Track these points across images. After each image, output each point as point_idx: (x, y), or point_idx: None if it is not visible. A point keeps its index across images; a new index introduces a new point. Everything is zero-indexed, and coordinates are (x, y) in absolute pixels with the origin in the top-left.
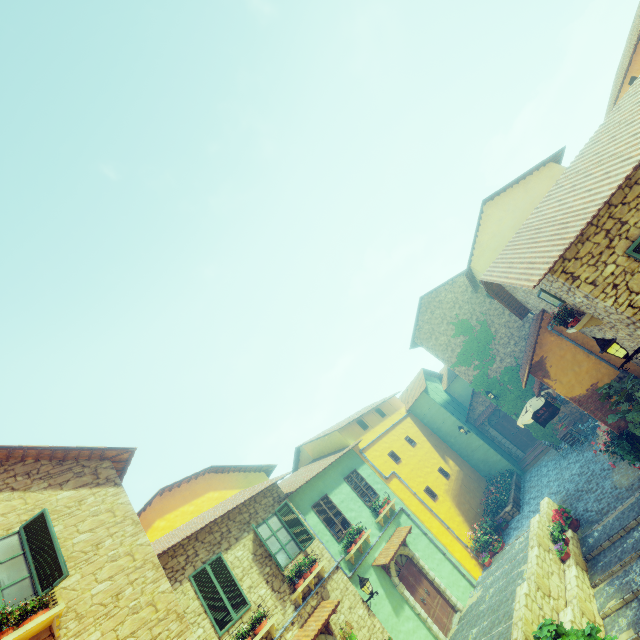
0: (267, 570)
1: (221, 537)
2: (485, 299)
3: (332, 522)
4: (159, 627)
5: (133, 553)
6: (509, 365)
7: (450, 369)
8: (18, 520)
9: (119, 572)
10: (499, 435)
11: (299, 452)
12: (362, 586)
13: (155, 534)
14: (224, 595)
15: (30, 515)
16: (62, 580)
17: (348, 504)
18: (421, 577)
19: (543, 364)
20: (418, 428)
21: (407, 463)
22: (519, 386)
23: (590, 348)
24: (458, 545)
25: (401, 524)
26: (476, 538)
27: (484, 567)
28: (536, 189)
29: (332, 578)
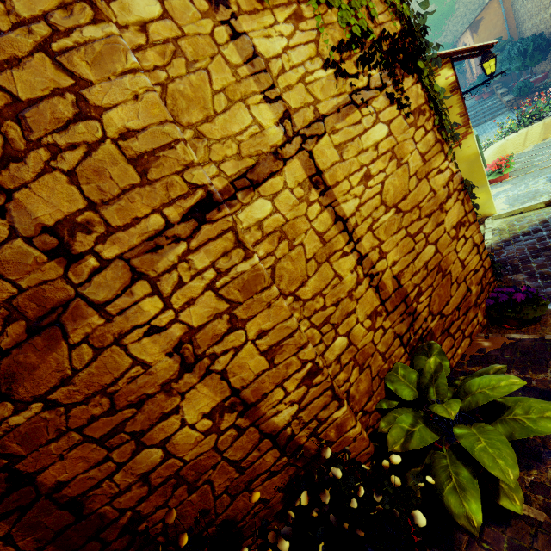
0: None
1: None
2: None
3: None
4: None
5: None
6: (447, 42)
7: None
8: None
9: None
10: None
11: None
12: None
13: None
14: None
15: None
16: None
17: None
18: None
19: (480, 23)
20: None
21: None
22: None
23: (507, 19)
24: None
25: None
26: None
27: None
28: None
29: None
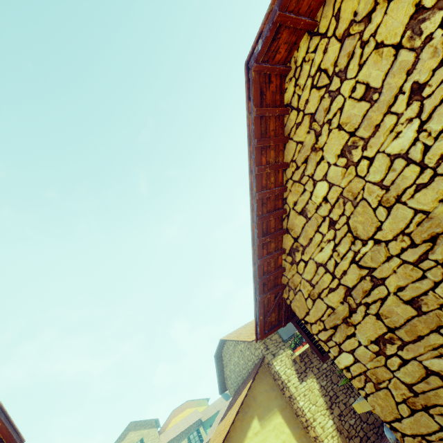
0: None
1: (180, 438)
2: None
3: None
4: None
5: None
6: None
7: None
8: (139, 437)
9: None
10: None
11: None
12: None
13: (172, 423)
14: None
15: (141, 436)
16: None
17: None
18: None
19: None
20: None
21: None
22: None
23: None
24: None
25: None
26: None
27: None
28: None
29: None
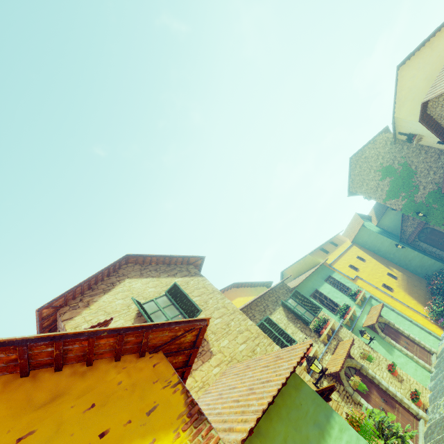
0: (298, 325)
1: (264, 308)
2: (403, 146)
3: (326, 304)
4: (257, 340)
5: (226, 307)
6: (431, 190)
7: (376, 211)
8: (162, 290)
9: (223, 315)
10: (429, 246)
11: (283, 275)
12: (363, 334)
13: None
14: (279, 336)
15: (166, 288)
16: (199, 313)
17: (333, 294)
18: (399, 335)
19: None
20: (363, 251)
21: (363, 271)
22: (443, 203)
23: None
24: (419, 316)
25: (373, 305)
26: (432, 311)
27: (443, 329)
28: (440, 45)
29: (340, 331)
